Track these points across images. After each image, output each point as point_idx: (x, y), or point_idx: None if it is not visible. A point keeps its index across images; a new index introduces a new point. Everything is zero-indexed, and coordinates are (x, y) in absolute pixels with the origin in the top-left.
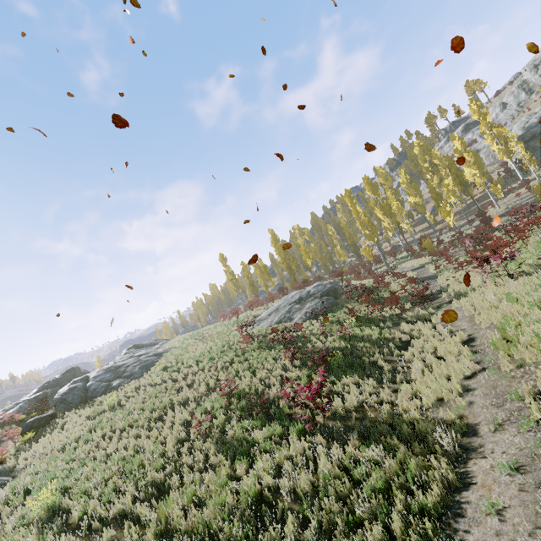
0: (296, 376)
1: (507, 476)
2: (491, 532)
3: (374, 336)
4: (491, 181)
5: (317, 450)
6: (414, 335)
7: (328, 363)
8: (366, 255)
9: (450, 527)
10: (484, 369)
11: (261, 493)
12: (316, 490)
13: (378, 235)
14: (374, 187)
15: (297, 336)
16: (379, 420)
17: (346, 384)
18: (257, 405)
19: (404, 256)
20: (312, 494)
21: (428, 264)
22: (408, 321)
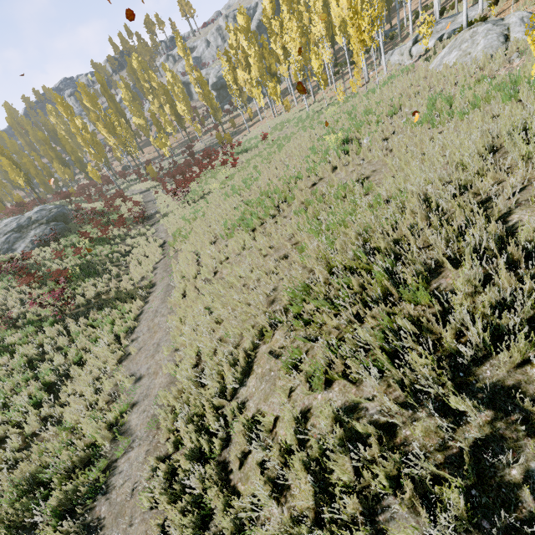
0: (37, 295)
1: (160, 294)
2: (151, 312)
3: (106, 251)
4: (199, 117)
5: (68, 325)
6: (134, 246)
7: (68, 279)
8: (94, 178)
9: (138, 319)
10: (165, 257)
11: (30, 361)
12: (72, 341)
13: (107, 151)
14: (94, 99)
15: (29, 263)
16: (110, 298)
17: (85, 287)
18: (0, 325)
19: (134, 178)
20: (69, 344)
21: (153, 188)
22: (132, 237)
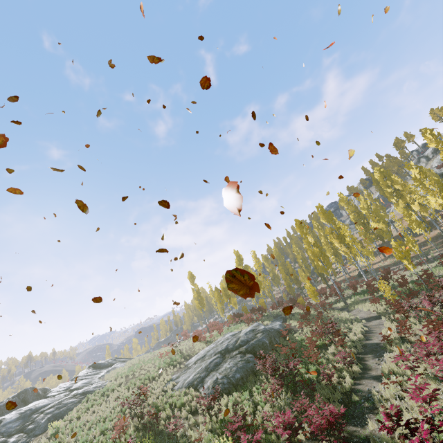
0: None
1: None
2: None
3: None
4: None
5: None
6: None
7: None
8: (310, 296)
9: None
10: None
11: None
12: None
13: None
14: (328, 215)
15: None
16: None
17: None
18: None
19: (366, 290)
20: None
21: (385, 316)
22: None
